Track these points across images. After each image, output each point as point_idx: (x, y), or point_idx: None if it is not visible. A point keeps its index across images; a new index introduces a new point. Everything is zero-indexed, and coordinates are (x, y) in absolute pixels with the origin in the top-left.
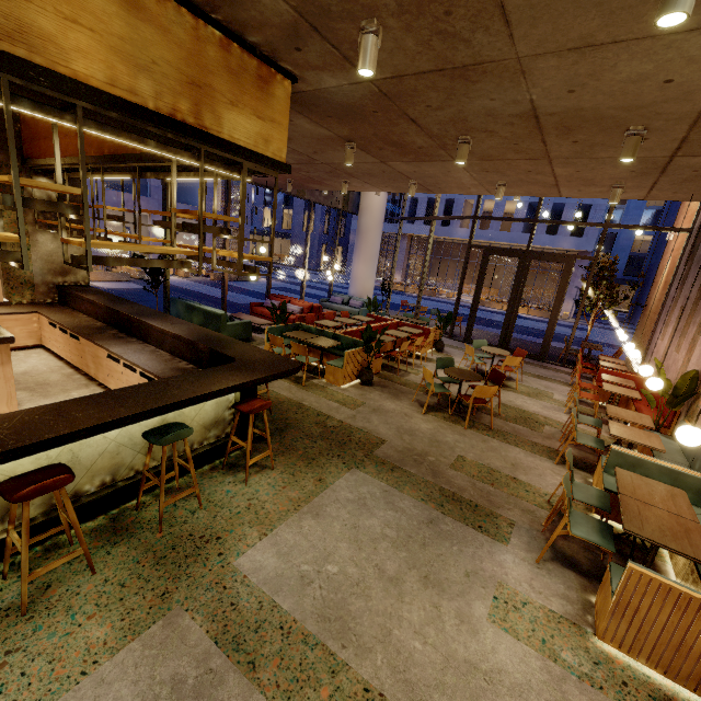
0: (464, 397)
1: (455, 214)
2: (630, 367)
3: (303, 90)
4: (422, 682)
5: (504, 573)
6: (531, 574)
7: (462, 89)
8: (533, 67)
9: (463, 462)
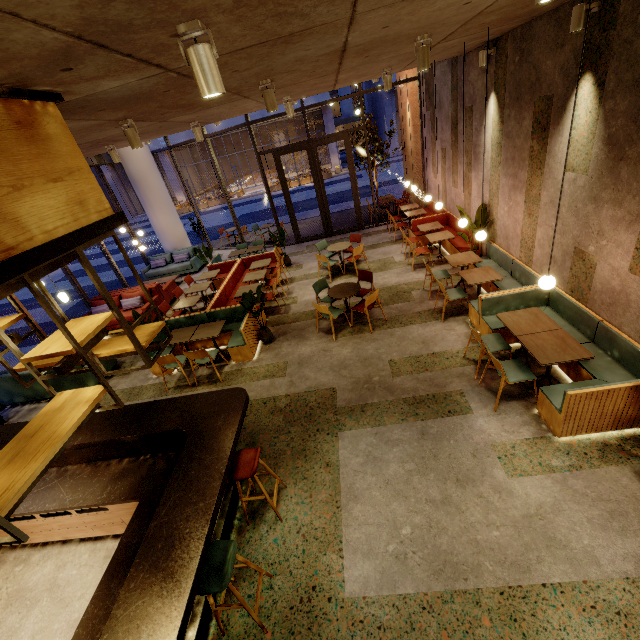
0: (357, 309)
1: None
2: (414, 201)
3: (66, 100)
4: (519, 556)
5: (488, 435)
6: (500, 422)
7: (279, 50)
8: (362, 19)
9: (397, 365)
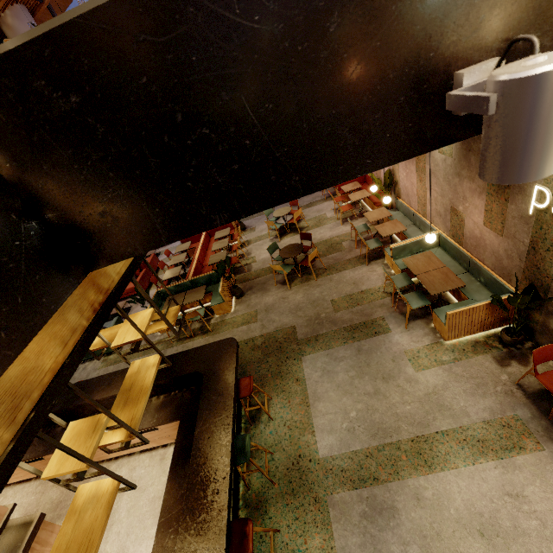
0: (303, 264)
1: None
2: None
3: None
4: (422, 418)
5: (402, 346)
6: (409, 336)
7: None
8: None
9: (337, 303)
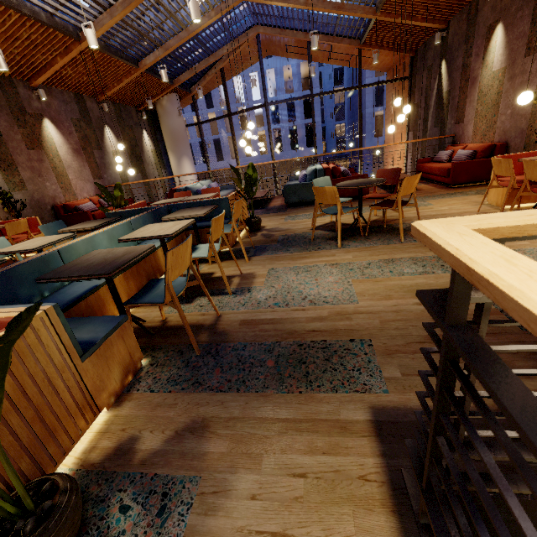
0: None
1: (224, 150)
2: None
3: None
4: None
5: None
6: None
7: None
8: None
9: None
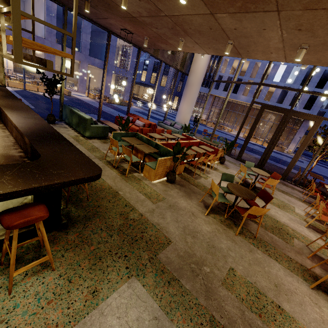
0: (240, 209)
1: (241, 87)
2: None
3: None
4: None
5: None
6: None
7: None
8: None
9: (234, 278)
